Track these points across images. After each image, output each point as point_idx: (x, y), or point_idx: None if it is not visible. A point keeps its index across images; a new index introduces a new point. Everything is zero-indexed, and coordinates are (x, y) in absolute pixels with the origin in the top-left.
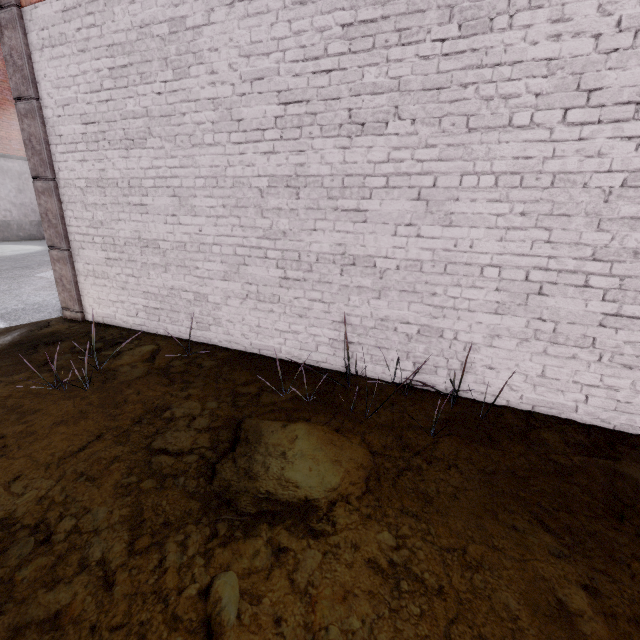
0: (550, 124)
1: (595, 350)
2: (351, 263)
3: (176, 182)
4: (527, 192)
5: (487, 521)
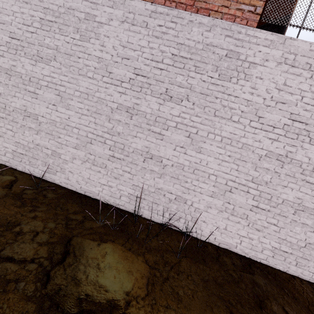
0: (245, 124)
1: (247, 220)
2: (150, 157)
3: (62, 88)
4: (232, 147)
5: (209, 313)
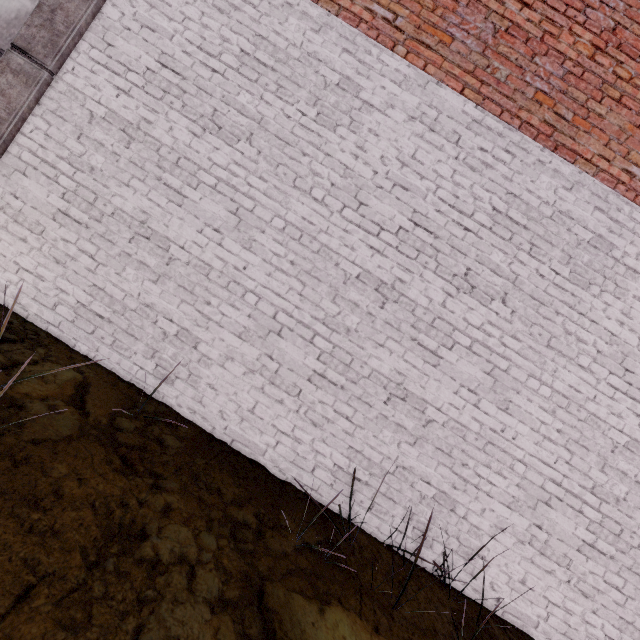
0: (599, 376)
1: (568, 571)
2: (402, 397)
3: (248, 203)
4: (568, 416)
5: None
